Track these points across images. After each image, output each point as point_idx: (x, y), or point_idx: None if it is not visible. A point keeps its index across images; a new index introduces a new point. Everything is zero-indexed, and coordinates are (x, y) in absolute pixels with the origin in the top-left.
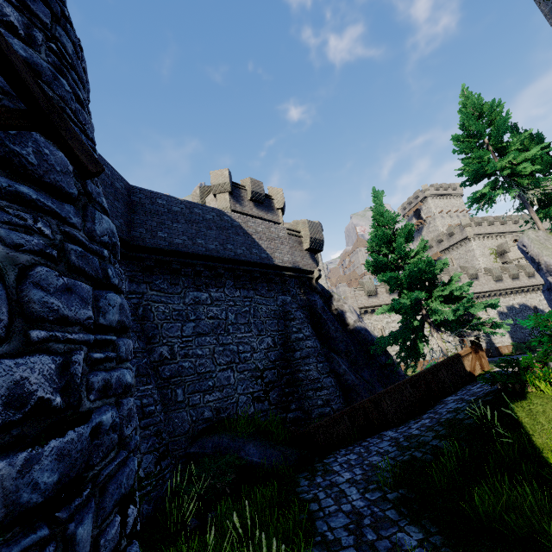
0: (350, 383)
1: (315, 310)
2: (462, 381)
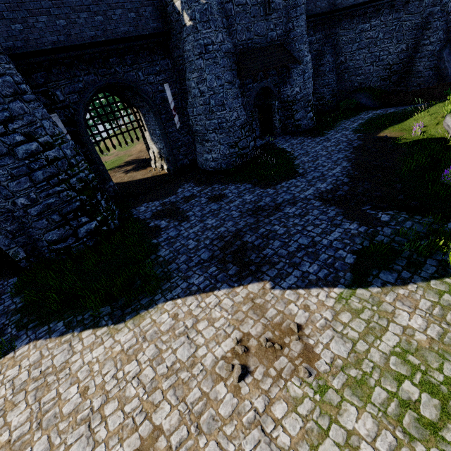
0: (444, 75)
1: None
2: None
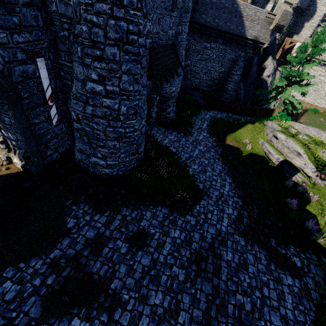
0: (239, 97)
1: (251, 64)
2: (267, 116)
